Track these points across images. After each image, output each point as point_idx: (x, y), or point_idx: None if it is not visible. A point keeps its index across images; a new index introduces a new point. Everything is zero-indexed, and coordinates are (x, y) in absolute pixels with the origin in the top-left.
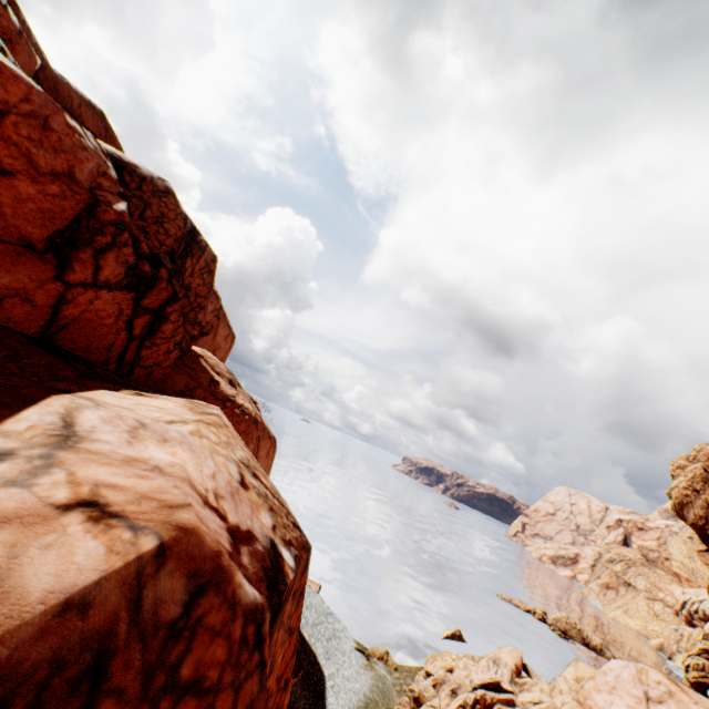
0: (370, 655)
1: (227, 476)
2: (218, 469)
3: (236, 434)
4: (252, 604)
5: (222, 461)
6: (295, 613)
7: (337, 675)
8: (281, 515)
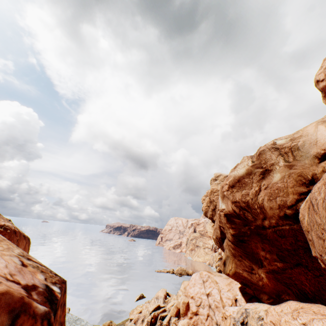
0: None
1: (14, 264)
2: (8, 262)
3: (11, 242)
4: (44, 312)
5: (8, 258)
6: (62, 314)
7: None
8: (48, 272)
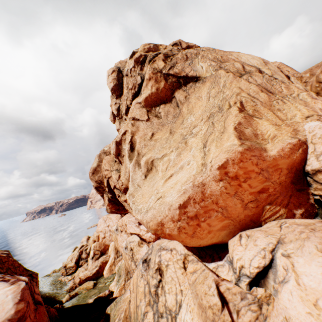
0: (50, 275)
1: None
2: None
3: None
4: (6, 255)
5: None
6: None
7: (40, 286)
8: None
